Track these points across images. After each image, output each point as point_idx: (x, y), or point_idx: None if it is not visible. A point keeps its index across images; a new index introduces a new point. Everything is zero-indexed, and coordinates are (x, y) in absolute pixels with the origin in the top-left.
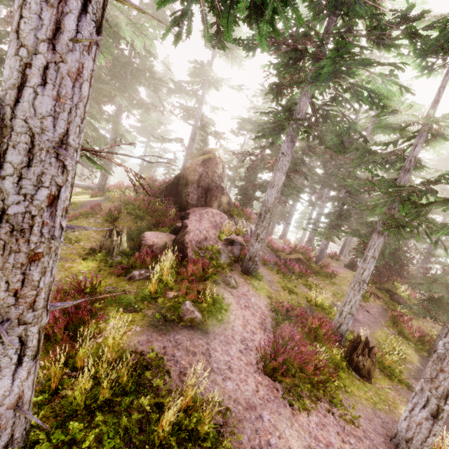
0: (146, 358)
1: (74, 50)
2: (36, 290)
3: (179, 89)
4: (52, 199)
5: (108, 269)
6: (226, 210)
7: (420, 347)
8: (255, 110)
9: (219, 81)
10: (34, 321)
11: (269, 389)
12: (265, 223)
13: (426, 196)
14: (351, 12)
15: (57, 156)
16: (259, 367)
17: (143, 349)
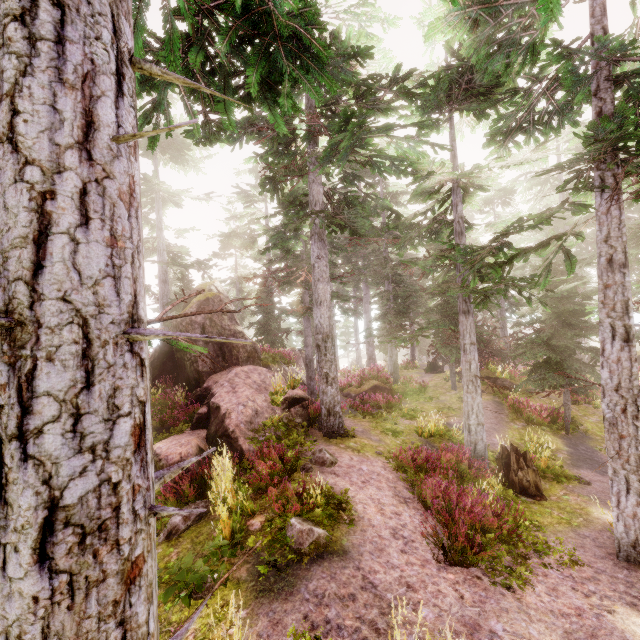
0: None
1: (119, 156)
2: None
3: None
4: (137, 434)
5: None
6: (259, 361)
7: (555, 427)
8: (235, 220)
9: (177, 194)
10: None
11: (471, 584)
12: (329, 355)
13: (503, 252)
14: (337, 81)
15: (131, 348)
16: (438, 559)
17: None
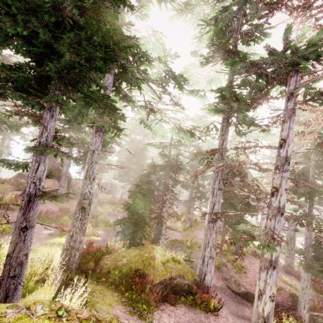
0: None
1: None
2: None
3: None
4: None
5: None
6: None
7: None
8: None
9: None
10: None
11: None
12: (63, 179)
13: None
14: None
15: None
16: None
17: None
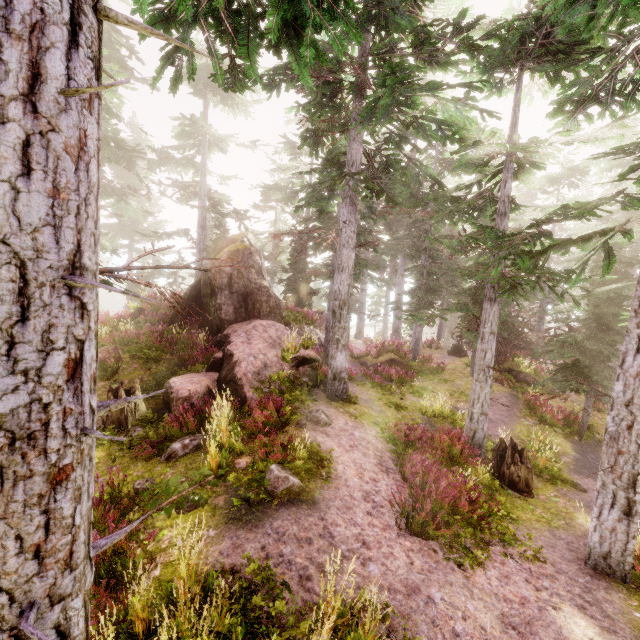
0: (242, 574)
1: (68, 110)
2: (70, 532)
3: (165, 159)
4: (72, 367)
5: (127, 454)
6: (280, 318)
7: (568, 431)
8: (280, 172)
9: (223, 139)
10: (74, 589)
11: (425, 554)
12: (343, 322)
13: (541, 241)
14: (392, 26)
15: (70, 292)
16: (401, 527)
17: (232, 561)
